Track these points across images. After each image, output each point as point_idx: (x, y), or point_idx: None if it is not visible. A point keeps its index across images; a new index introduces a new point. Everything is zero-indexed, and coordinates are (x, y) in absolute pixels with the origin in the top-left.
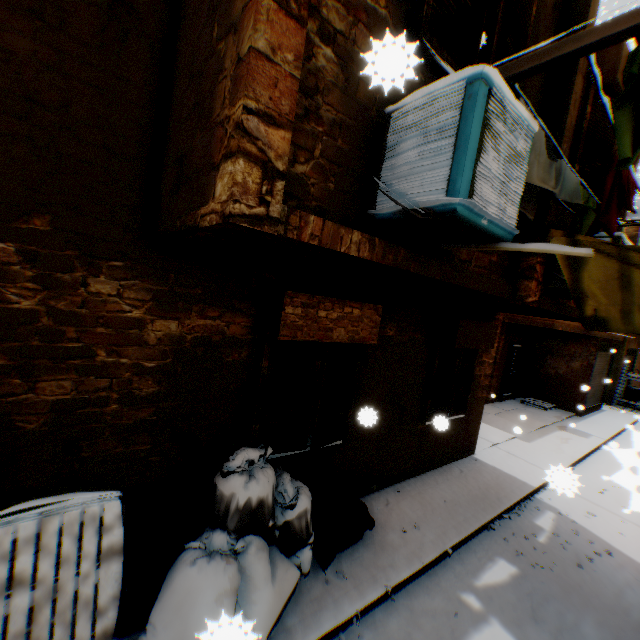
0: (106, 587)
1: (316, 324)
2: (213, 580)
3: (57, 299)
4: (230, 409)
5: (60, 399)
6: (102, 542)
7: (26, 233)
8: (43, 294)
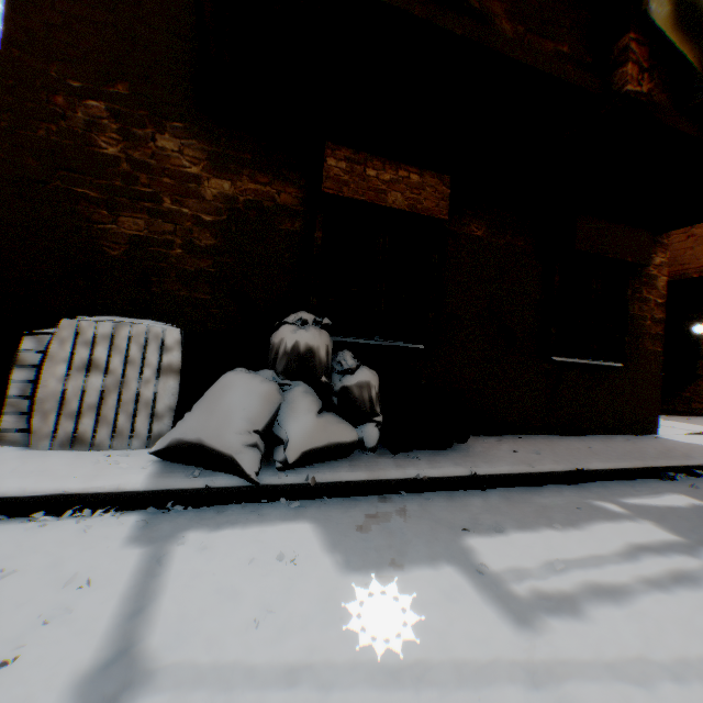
0: (163, 398)
1: (365, 183)
2: (247, 382)
3: (133, 150)
4: (286, 280)
5: (135, 234)
6: (162, 359)
7: (112, 97)
8: (123, 145)
